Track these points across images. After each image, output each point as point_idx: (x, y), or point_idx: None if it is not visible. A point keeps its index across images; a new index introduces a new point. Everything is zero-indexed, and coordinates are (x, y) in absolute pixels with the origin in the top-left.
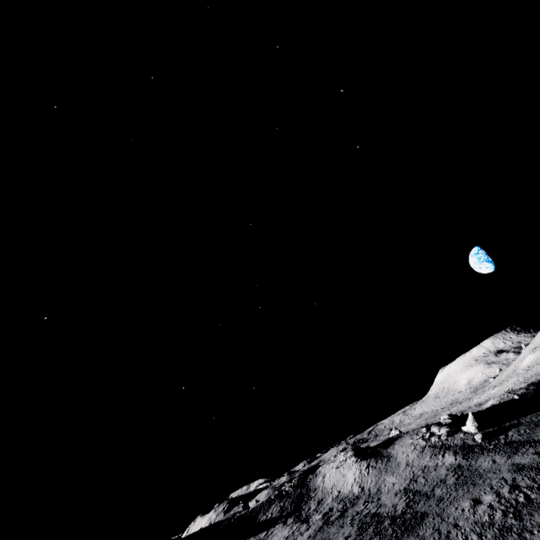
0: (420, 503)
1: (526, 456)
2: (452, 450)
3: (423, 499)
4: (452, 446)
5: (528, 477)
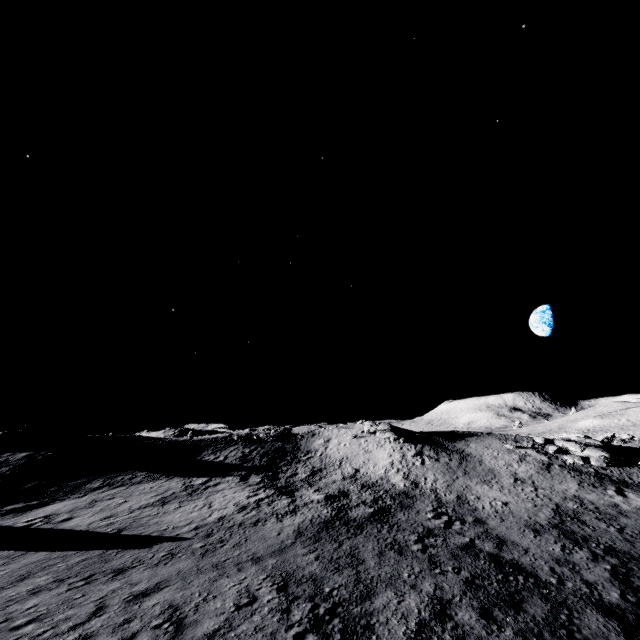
0: None
1: None
2: None
3: None
4: (634, 485)
5: None
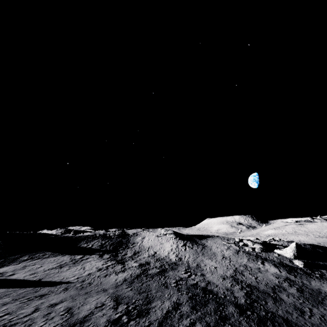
0: (268, 302)
1: None
2: (271, 262)
3: (269, 298)
4: (269, 260)
5: None
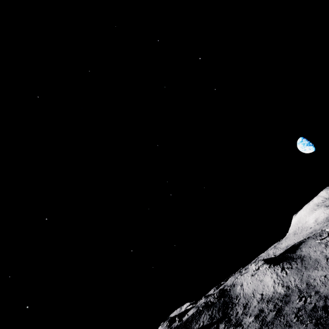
0: None
1: None
2: None
3: None
4: None
5: None
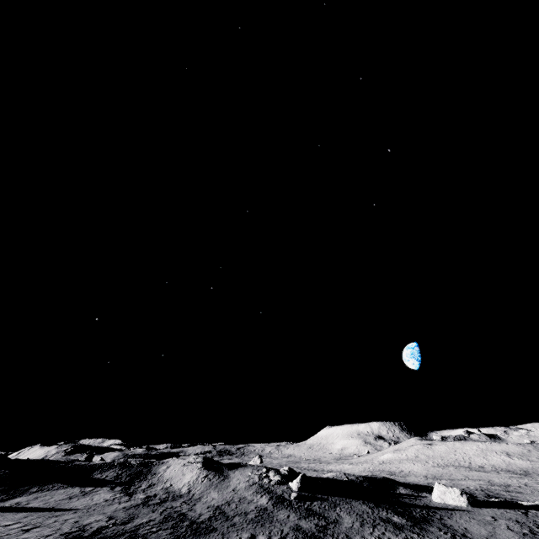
0: (219, 521)
1: (308, 523)
2: (271, 495)
3: (223, 519)
4: (273, 492)
5: (296, 536)
